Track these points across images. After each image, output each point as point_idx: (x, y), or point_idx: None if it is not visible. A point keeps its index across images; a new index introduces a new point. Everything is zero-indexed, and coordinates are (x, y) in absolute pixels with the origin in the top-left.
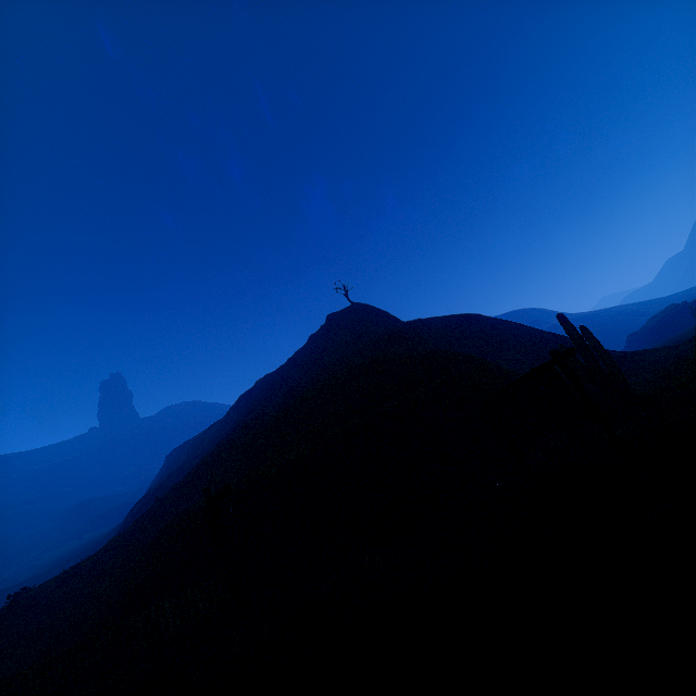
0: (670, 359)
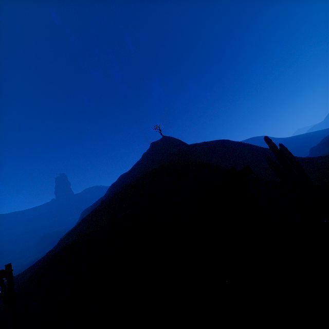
0: None
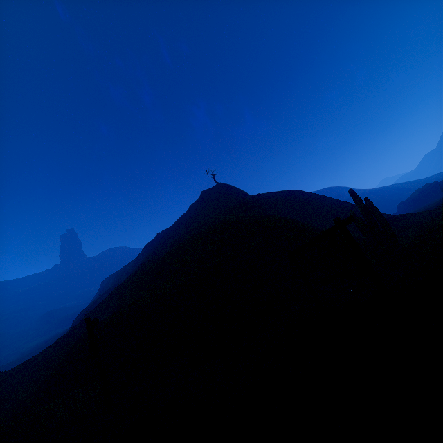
0: (426, 220)
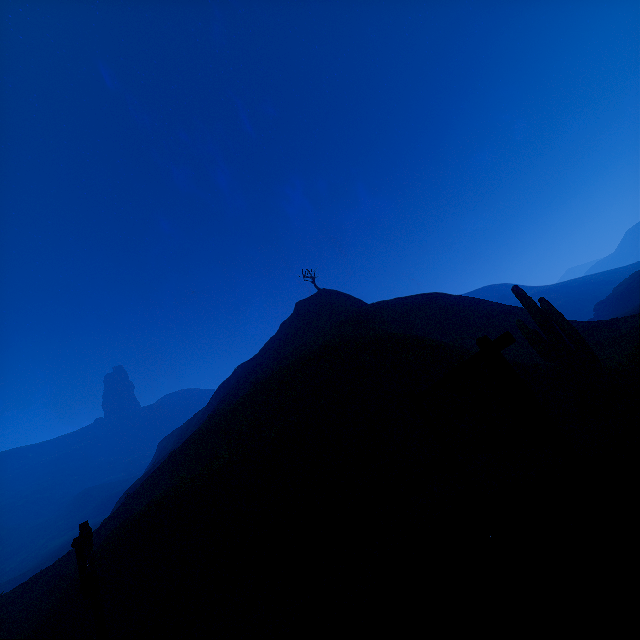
0: None
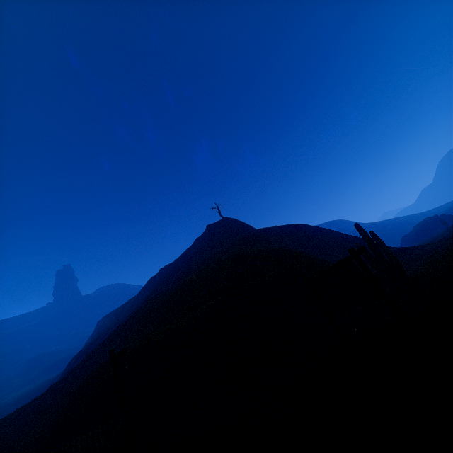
0: (430, 252)
